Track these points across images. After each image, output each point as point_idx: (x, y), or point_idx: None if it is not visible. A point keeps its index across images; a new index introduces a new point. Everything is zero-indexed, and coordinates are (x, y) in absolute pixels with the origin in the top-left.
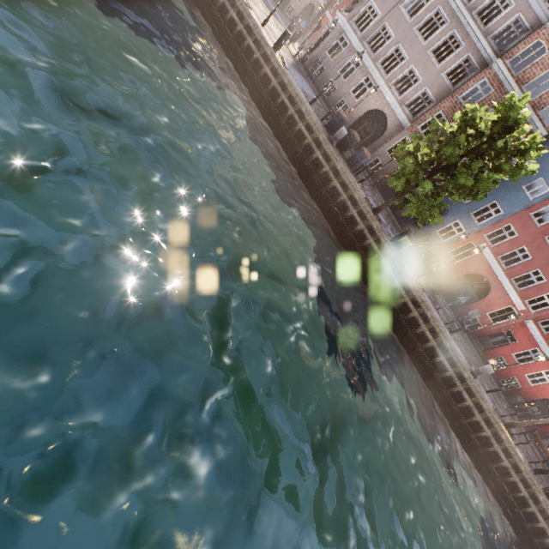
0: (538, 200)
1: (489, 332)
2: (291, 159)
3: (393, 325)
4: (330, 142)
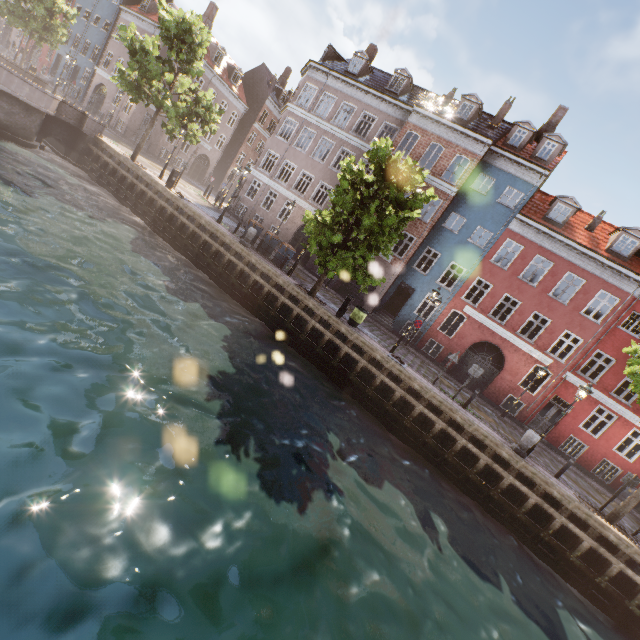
0: (489, 246)
1: (535, 407)
2: (205, 272)
3: (384, 420)
4: (243, 245)
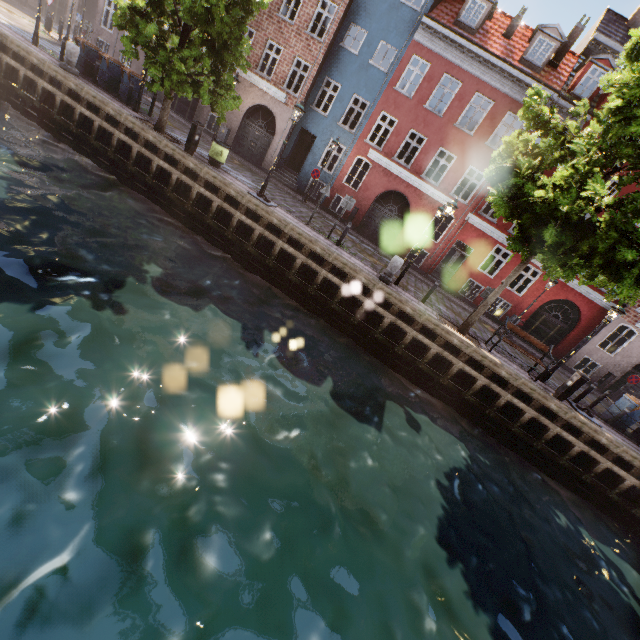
0: (393, 68)
1: (439, 256)
2: (23, 112)
3: (249, 265)
4: (65, 70)
